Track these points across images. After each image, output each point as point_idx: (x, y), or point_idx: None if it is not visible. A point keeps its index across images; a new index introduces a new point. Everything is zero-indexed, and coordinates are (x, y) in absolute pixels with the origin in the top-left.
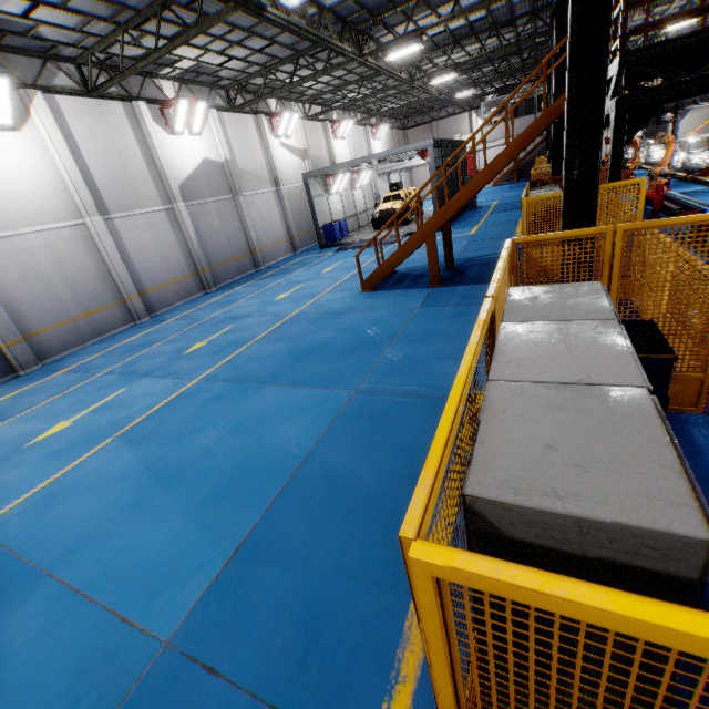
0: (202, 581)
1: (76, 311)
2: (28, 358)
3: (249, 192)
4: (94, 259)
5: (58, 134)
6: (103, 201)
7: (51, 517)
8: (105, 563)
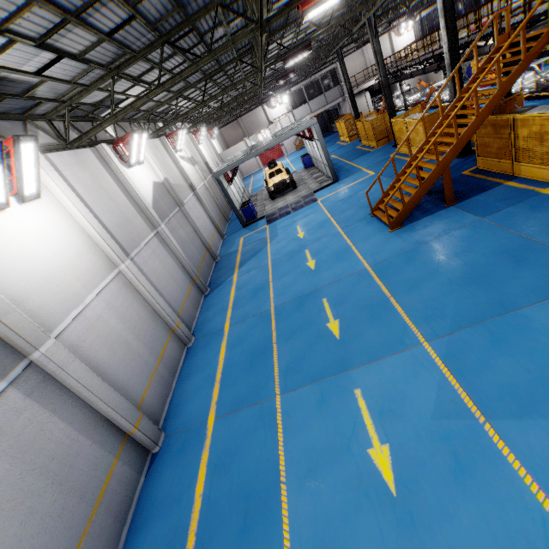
0: None
1: (153, 360)
2: (153, 431)
3: (184, 200)
4: (140, 303)
5: (69, 191)
6: (120, 244)
7: None
8: None
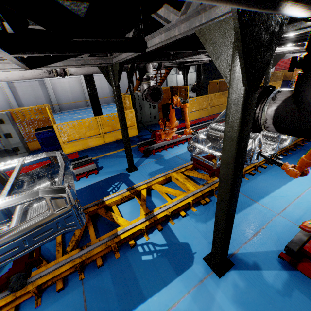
0: None
1: (72, 100)
2: (57, 109)
3: None
4: (80, 87)
5: None
6: None
7: None
8: None
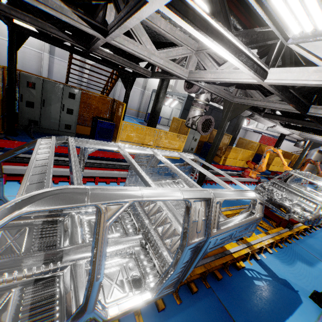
0: None
1: None
2: None
3: None
4: (38, 65)
5: None
6: (55, 51)
7: None
8: None
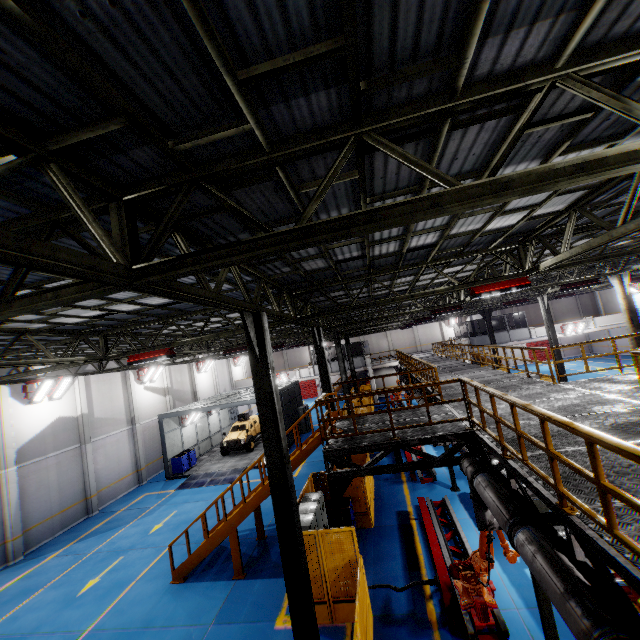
0: None
1: None
2: None
3: (101, 436)
4: None
5: None
6: None
7: None
8: None
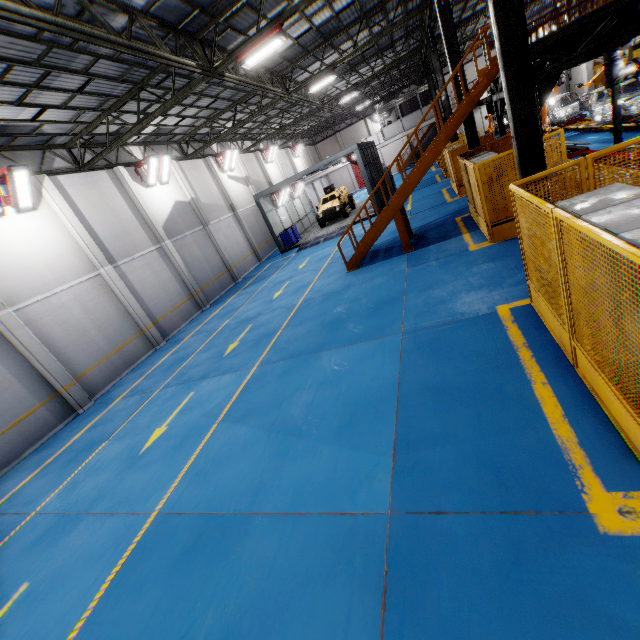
0: (383, 473)
1: (109, 349)
2: (82, 397)
3: (214, 220)
4: (113, 302)
5: (66, 206)
6: (109, 252)
7: (215, 484)
8: (293, 491)
